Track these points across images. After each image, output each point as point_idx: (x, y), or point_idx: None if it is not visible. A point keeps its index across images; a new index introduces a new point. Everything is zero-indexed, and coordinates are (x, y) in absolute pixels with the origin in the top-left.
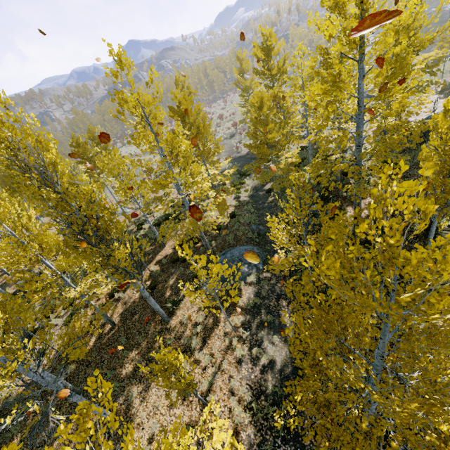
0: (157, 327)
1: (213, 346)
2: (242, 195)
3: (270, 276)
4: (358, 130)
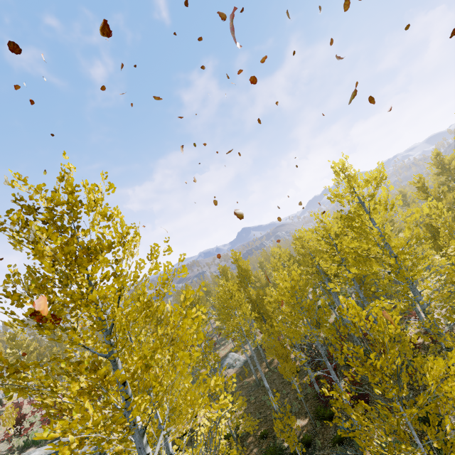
0: None
1: None
2: None
3: None
4: None
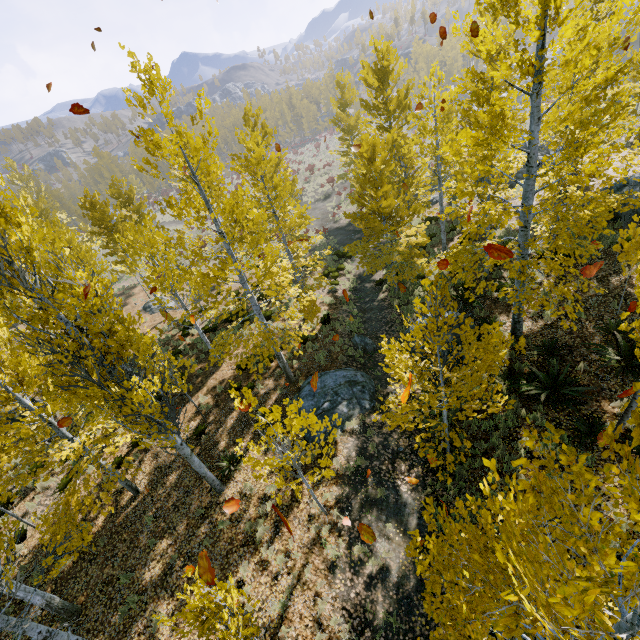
0: (204, 499)
1: (290, 538)
2: (340, 288)
3: (381, 421)
4: (525, 202)
